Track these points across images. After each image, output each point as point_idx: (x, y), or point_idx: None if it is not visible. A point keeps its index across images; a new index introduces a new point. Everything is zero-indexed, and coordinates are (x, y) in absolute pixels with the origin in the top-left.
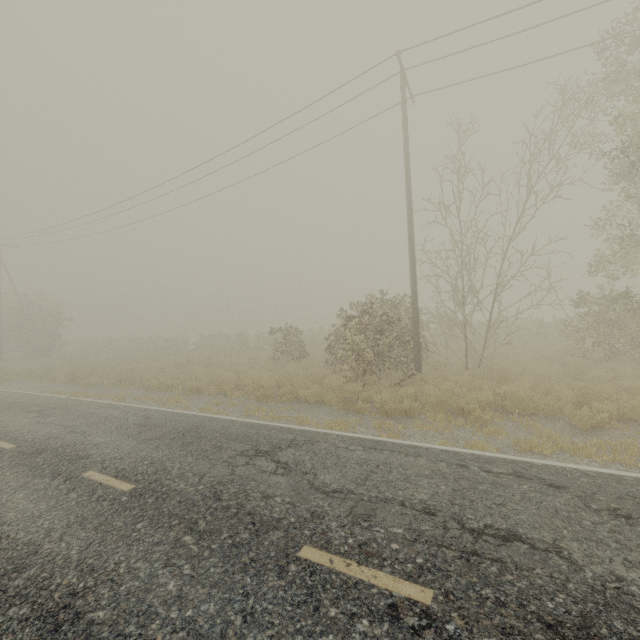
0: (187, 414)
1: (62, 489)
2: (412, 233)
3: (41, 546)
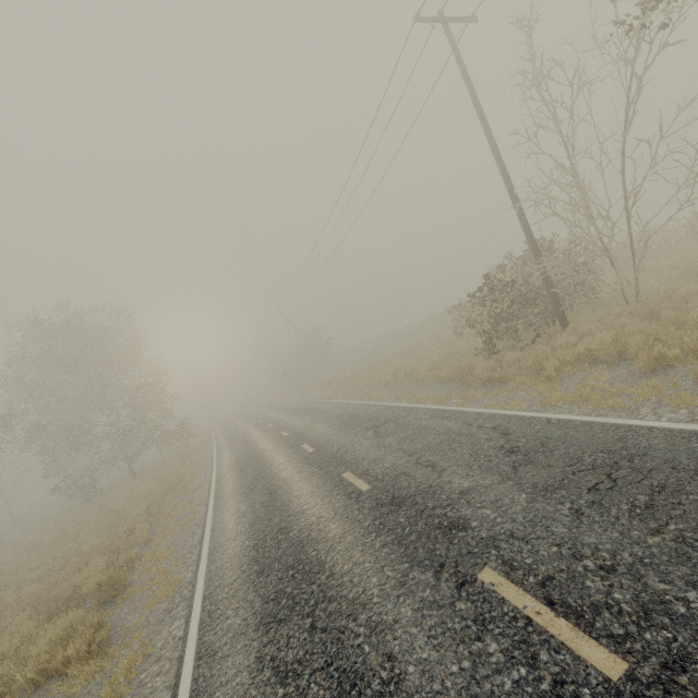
0: (365, 404)
1: (292, 453)
2: (507, 183)
3: (278, 474)
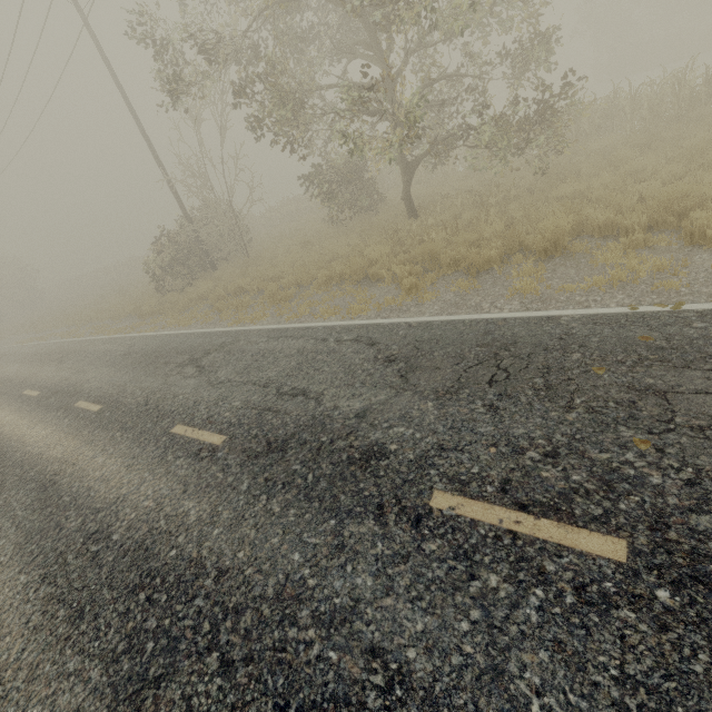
0: (63, 342)
1: None
2: (156, 159)
3: None
